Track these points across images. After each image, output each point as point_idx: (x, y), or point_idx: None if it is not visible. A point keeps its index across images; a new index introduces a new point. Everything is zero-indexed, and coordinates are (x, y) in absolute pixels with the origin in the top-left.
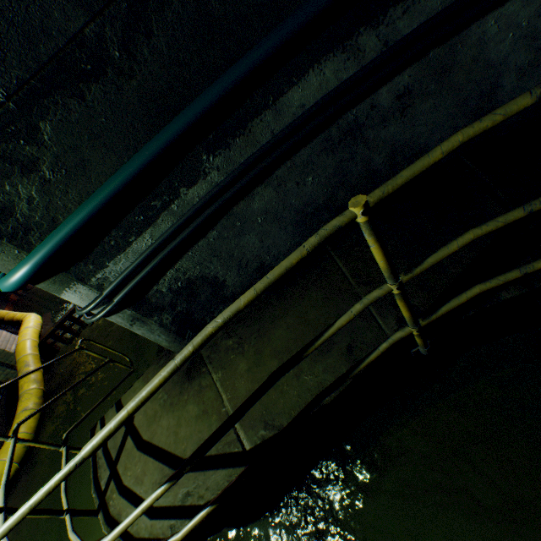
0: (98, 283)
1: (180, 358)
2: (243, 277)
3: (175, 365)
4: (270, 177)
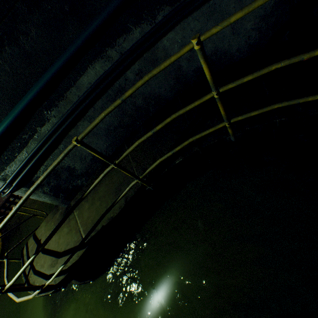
0: (3, 177)
1: (18, 205)
2: (85, 164)
3: (16, 207)
4: (85, 116)
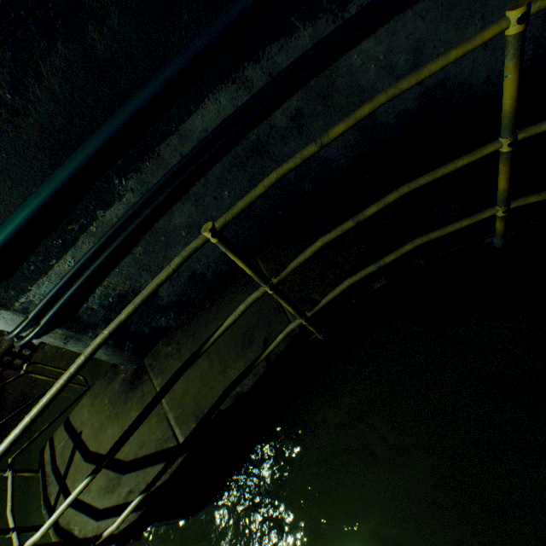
0: (23, 307)
1: (74, 367)
2: (176, 287)
3: (70, 373)
4: (187, 193)
